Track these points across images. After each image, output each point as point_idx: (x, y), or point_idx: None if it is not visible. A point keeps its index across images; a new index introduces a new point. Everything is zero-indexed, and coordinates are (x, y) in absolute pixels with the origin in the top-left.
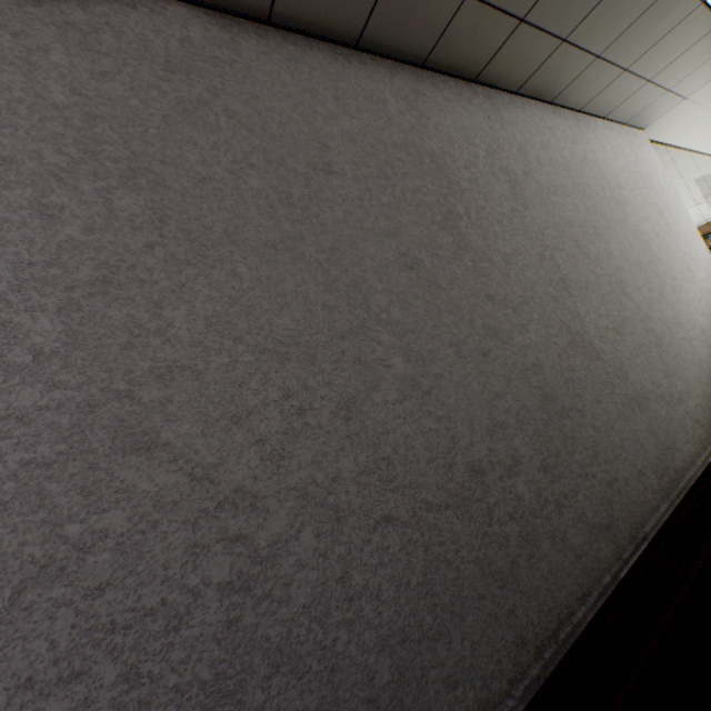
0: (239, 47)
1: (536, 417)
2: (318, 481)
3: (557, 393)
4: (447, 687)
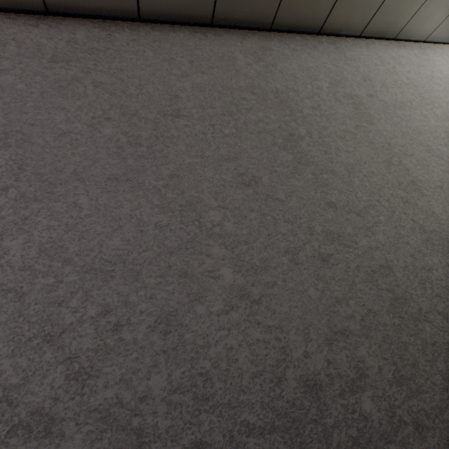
0: (114, 39)
1: (385, 321)
2: (123, 401)
3: (411, 295)
4: None
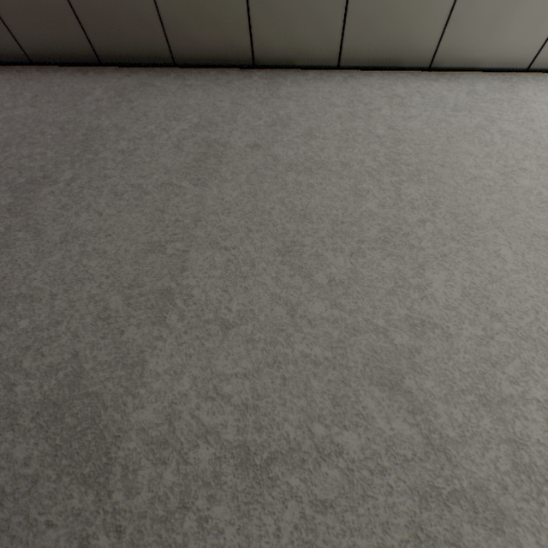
0: None
1: None
2: None
3: None
4: None
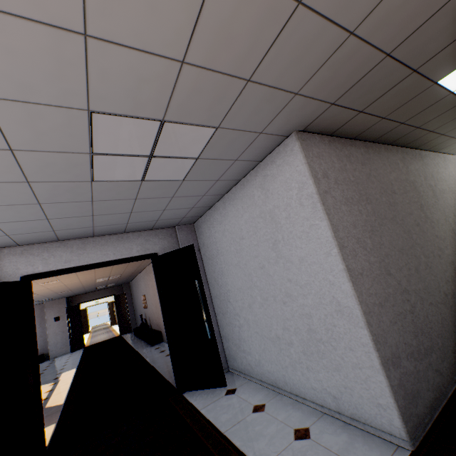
0: (369, 152)
1: (455, 280)
2: (416, 289)
3: None
4: (452, 352)
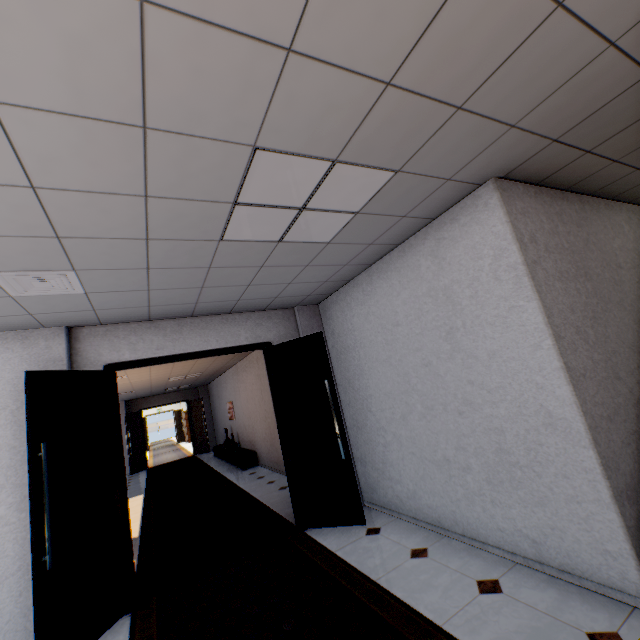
0: (585, 209)
1: None
2: None
3: None
4: None
